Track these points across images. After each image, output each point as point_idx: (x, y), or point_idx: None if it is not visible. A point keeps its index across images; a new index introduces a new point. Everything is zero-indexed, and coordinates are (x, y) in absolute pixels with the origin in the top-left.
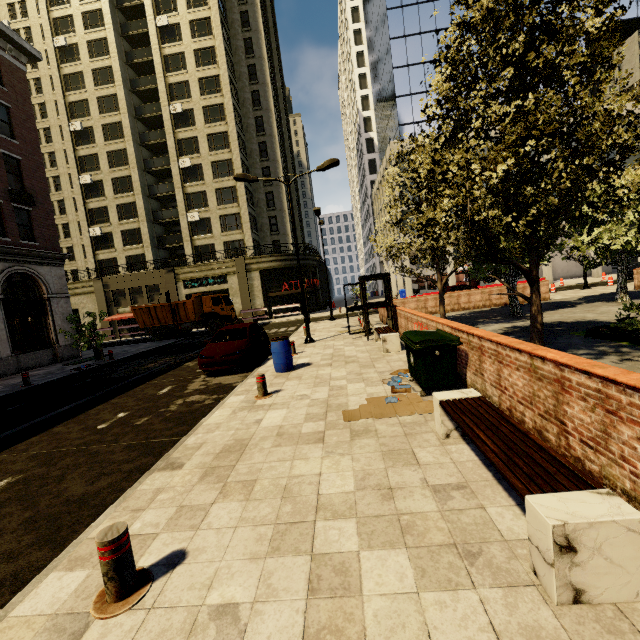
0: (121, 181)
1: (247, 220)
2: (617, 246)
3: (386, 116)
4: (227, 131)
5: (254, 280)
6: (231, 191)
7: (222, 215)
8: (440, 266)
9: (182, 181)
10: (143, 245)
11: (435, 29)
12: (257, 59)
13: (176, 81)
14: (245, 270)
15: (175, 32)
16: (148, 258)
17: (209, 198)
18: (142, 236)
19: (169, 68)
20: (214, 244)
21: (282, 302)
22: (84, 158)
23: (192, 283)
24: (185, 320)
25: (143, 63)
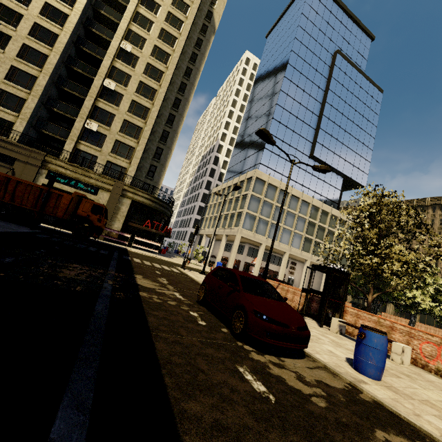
0: (33, 52)
1: (139, 157)
2: (425, 306)
3: (248, 153)
4: (157, 90)
5: (123, 205)
6: (137, 129)
7: (119, 140)
8: (375, 283)
9: (98, 94)
10: (18, 115)
11: (293, 130)
12: (195, 68)
13: (137, 32)
14: (121, 193)
15: (154, 7)
16: (16, 129)
17: (115, 121)
18: (24, 107)
19: (136, 21)
20: (97, 157)
21: (136, 234)
22: (3, 6)
23: (58, 177)
24: (49, 212)
25: (115, 0)
